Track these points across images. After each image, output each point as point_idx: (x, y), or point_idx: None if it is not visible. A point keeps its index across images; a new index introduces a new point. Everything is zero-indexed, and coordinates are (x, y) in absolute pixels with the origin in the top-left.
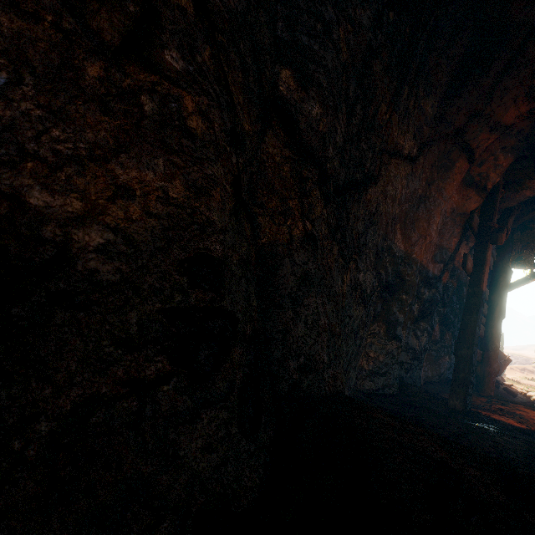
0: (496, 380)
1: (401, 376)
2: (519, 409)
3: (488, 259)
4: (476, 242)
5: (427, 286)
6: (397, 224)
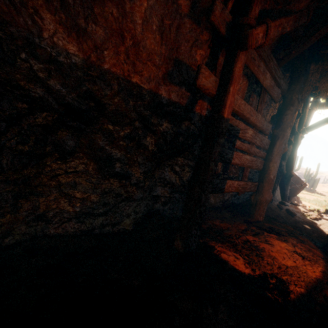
0: (283, 202)
1: (157, 209)
2: (268, 240)
3: (237, 74)
4: (226, 53)
5: (163, 115)
6: None
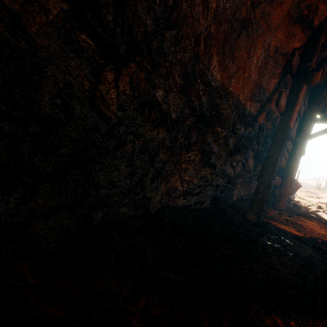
0: (289, 198)
1: (217, 195)
2: (300, 220)
3: (300, 99)
4: (293, 83)
5: (243, 123)
6: (213, 47)
